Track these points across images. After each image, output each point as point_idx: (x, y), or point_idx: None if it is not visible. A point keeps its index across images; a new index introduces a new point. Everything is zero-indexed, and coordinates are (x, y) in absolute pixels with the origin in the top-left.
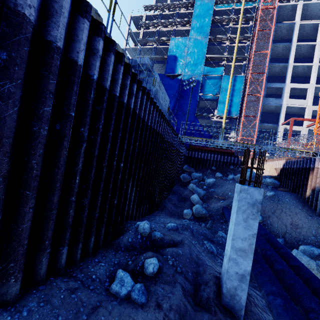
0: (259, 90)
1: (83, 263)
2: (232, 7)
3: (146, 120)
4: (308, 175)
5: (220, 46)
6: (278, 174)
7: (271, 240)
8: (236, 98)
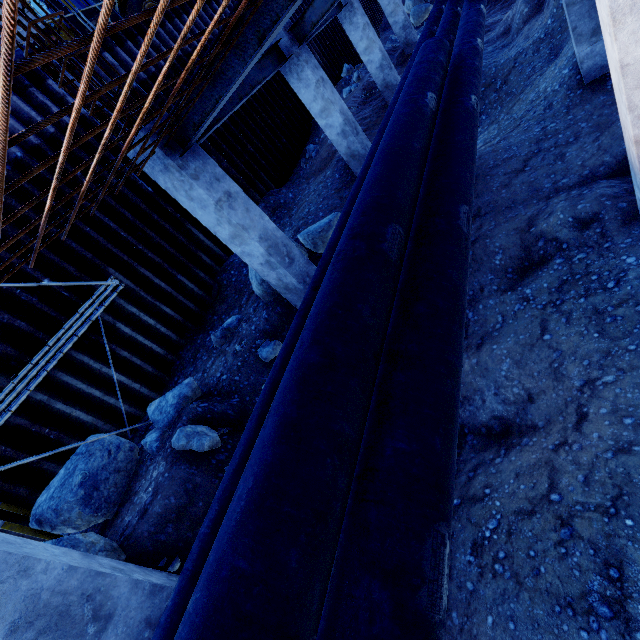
0: None
1: None
2: None
3: None
4: None
5: None
6: None
7: None
8: None
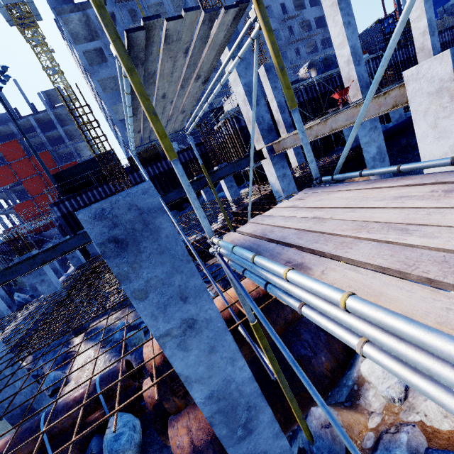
0: None
1: None
2: None
3: None
4: None
5: None
6: None
7: None
8: None
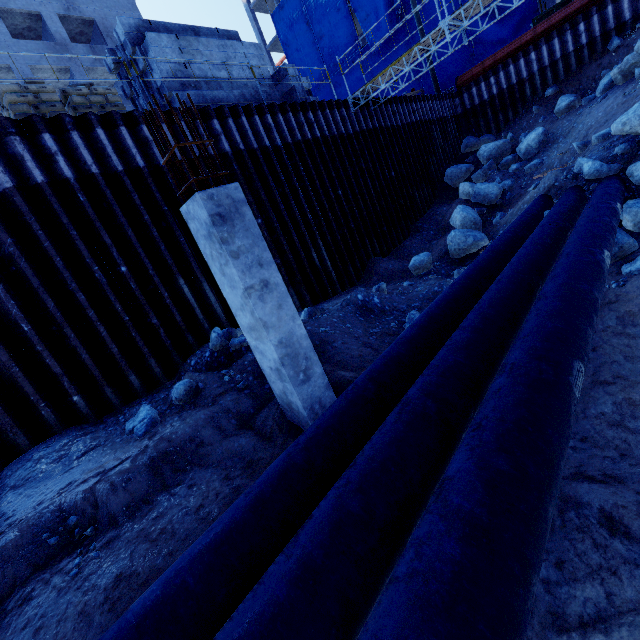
0: None
1: (125, 406)
2: None
3: (152, 161)
4: None
5: None
6: None
7: (568, 241)
8: None
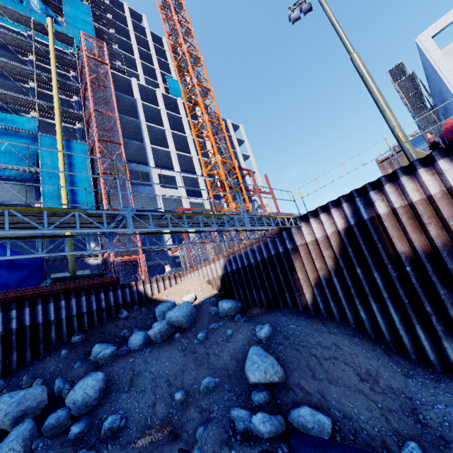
0: (121, 168)
1: None
2: (28, 33)
3: None
4: (289, 265)
5: (17, 85)
6: (220, 289)
7: None
8: (81, 179)
